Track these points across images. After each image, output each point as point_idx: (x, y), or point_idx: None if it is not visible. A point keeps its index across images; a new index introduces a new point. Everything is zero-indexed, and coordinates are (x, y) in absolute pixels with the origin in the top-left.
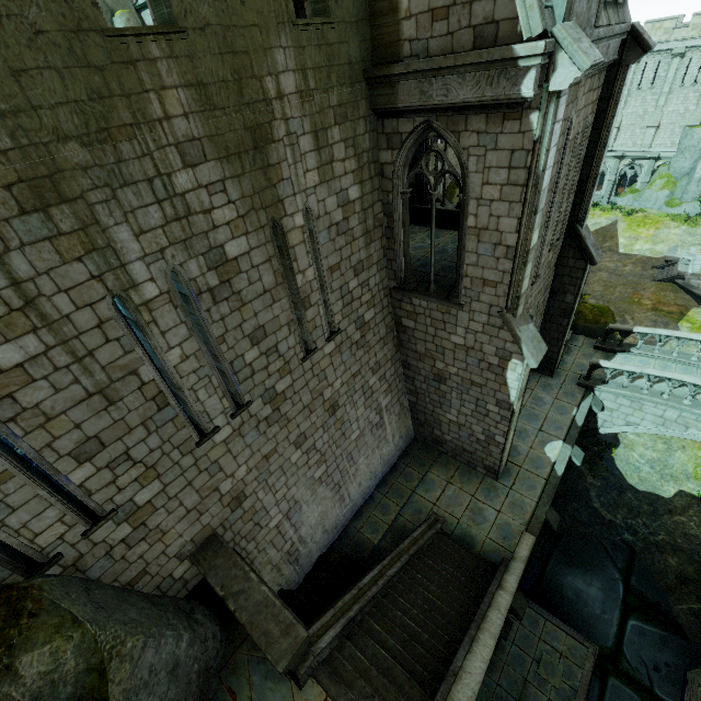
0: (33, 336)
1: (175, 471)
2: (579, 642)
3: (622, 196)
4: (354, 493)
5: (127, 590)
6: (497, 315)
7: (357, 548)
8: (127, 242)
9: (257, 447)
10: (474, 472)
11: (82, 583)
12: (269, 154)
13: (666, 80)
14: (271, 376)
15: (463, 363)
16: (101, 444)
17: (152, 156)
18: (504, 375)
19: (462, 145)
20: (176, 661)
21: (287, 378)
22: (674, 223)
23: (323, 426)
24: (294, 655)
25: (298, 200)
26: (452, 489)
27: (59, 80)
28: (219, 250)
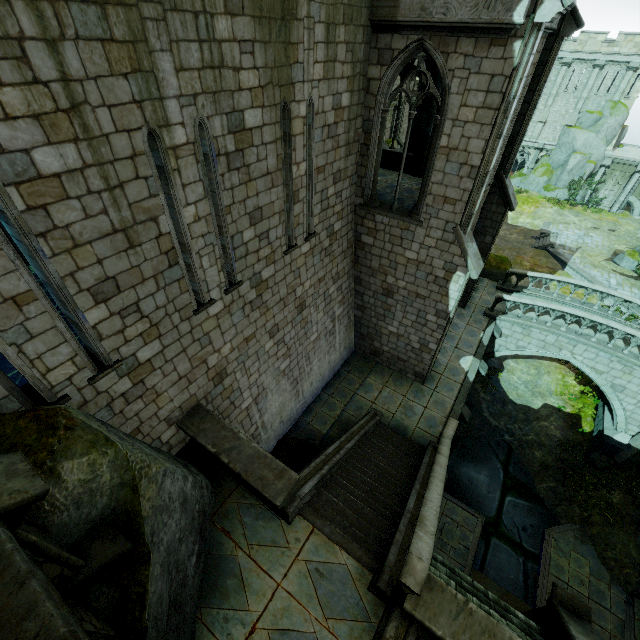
0: (73, 147)
1: (174, 335)
2: (472, 514)
3: (512, 178)
4: (306, 391)
5: (133, 437)
6: (451, 231)
7: (308, 437)
8: (168, 74)
9: (241, 328)
10: (405, 378)
11: (97, 419)
12: (291, 31)
13: (555, 84)
14: (259, 261)
15: (413, 277)
16: (117, 287)
17: None
18: (447, 286)
19: (449, 66)
20: (185, 496)
21: (271, 267)
22: (549, 204)
23: (292, 322)
24: (288, 493)
25: (305, 89)
26: (388, 391)
27: None
28: (240, 115)
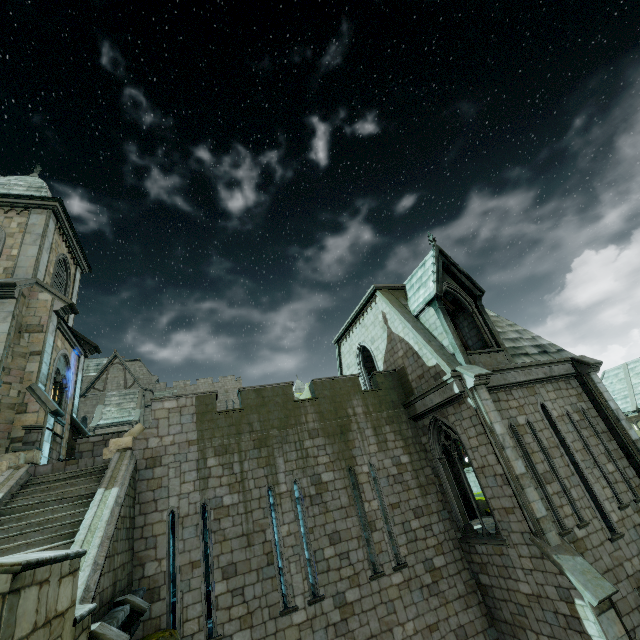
0: (237, 495)
1: (262, 630)
2: None
3: None
4: None
5: None
6: (531, 543)
7: None
8: (281, 464)
9: None
10: None
11: None
12: (349, 436)
13: None
14: (342, 580)
15: (546, 623)
16: (235, 571)
17: (299, 434)
18: (585, 630)
19: (450, 422)
20: None
21: (356, 590)
22: None
23: None
24: None
25: (365, 458)
26: None
27: (278, 413)
28: (318, 476)
